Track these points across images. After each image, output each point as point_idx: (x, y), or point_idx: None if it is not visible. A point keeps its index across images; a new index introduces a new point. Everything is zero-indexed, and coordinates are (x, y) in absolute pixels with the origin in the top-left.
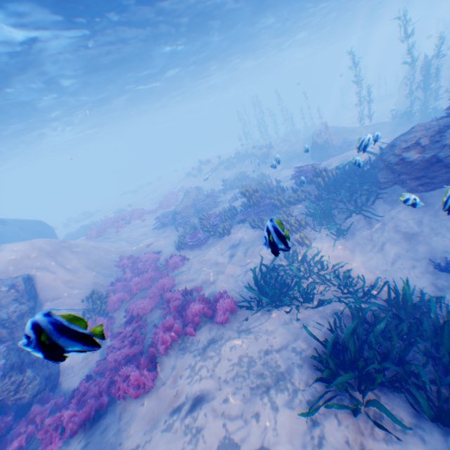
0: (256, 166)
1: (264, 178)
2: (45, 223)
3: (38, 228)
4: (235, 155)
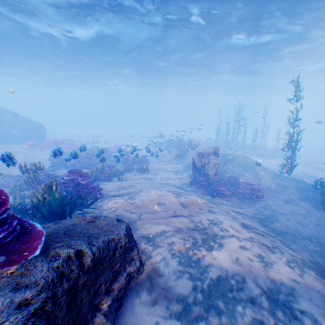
0: (173, 157)
1: (141, 169)
2: (41, 127)
3: (33, 127)
4: (179, 141)
